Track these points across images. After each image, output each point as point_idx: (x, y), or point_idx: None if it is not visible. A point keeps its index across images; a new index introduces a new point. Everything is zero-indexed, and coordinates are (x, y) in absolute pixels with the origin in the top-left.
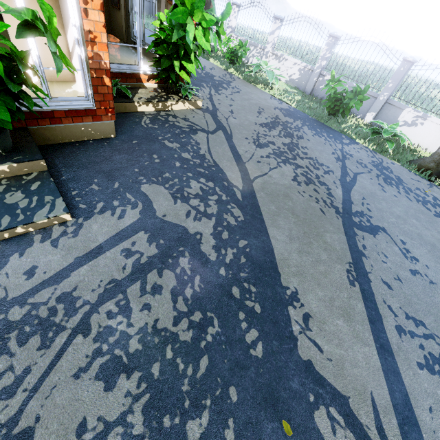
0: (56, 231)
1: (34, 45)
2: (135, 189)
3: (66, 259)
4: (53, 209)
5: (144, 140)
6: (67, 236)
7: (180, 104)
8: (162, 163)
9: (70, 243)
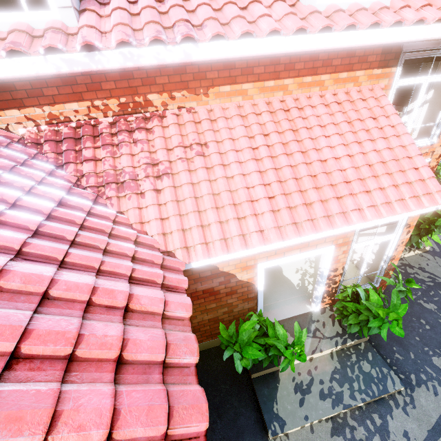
0: (399, 399)
1: (363, 268)
2: (428, 361)
3: (421, 430)
4: (393, 381)
5: (402, 300)
6: (408, 405)
7: (410, 252)
8: (434, 331)
9: (415, 414)
